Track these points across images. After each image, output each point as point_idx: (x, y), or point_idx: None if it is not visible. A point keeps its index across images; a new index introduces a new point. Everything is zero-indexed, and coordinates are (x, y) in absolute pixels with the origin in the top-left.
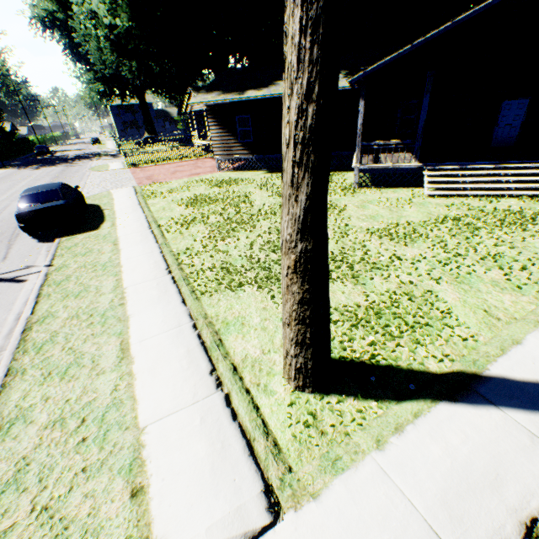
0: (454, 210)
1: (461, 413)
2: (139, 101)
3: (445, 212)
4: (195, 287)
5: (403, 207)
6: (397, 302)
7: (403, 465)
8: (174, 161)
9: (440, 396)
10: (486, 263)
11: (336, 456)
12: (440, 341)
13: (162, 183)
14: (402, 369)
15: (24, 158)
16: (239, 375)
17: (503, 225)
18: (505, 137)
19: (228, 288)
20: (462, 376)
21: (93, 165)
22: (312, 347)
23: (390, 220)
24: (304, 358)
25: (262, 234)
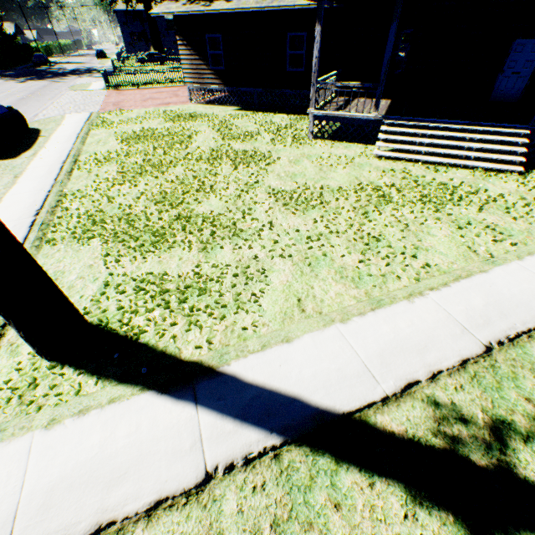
0: (388, 177)
1: (156, 406)
2: (144, 7)
3: (375, 179)
4: (50, 234)
5: (337, 167)
6: (220, 277)
7: (53, 447)
8: (159, 86)
9: (155, 385)
10: (357, 245)
11: (5, 427)
12: (221, 326)
13: (124, 111)
14: (156, 350)
15: (21, 68)
16: (3, 332)
17: (421, 202)
18: (509, 90)
19: (77, 239)
20: (196, 368)
21: (78, 83)
22: (14, 320)
23: (308, 181)
24: (16, 329)
25: (165, 182)
